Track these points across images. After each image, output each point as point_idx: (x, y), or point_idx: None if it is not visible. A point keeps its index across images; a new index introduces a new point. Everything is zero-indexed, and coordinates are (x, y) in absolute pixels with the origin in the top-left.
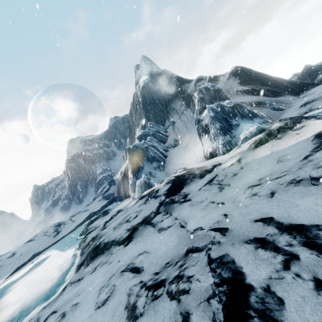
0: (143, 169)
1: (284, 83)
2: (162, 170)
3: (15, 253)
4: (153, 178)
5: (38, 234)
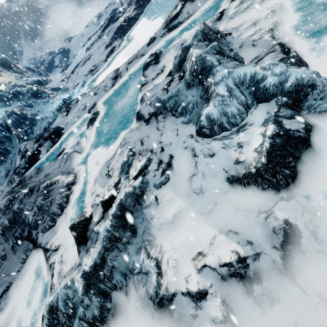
0: None
1: None
2: None
3: (82, 34)
4: None
5: (90, 22)
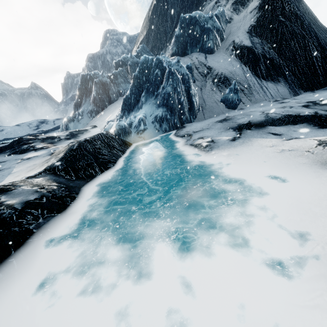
0: (82, 107)
1: (316, 55)
2: (91, 117)
3: (4, 130)
4: (76, 122)
5: (25, 123)
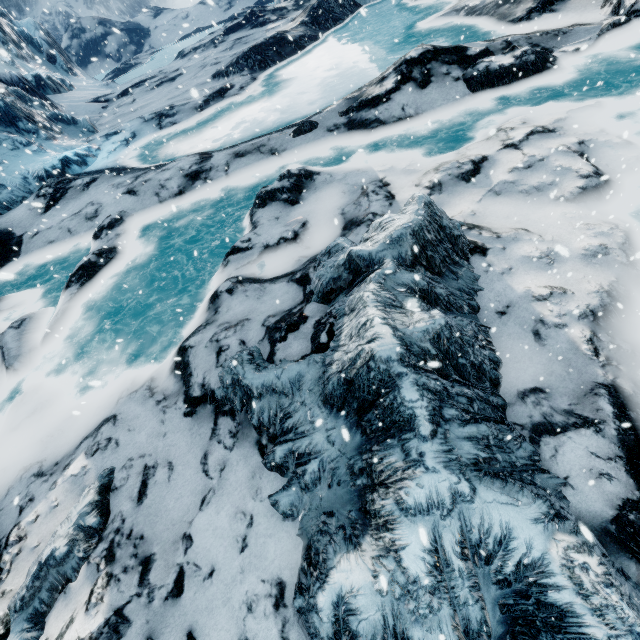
0: None
1: None
2: None
3: (188, 14)
4: None
5: None
